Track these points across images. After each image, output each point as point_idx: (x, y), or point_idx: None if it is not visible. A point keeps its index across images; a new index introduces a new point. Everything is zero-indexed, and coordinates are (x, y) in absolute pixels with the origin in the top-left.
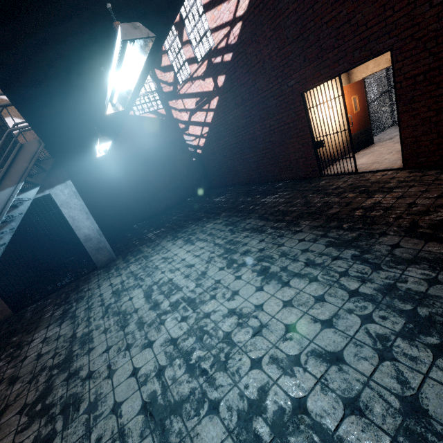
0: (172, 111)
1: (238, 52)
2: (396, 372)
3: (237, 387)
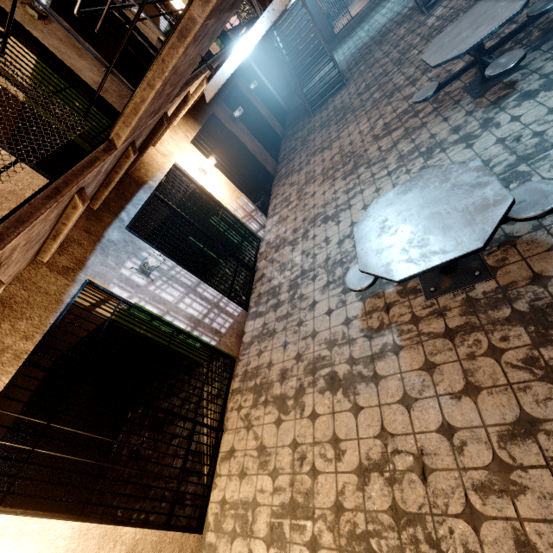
0: None
1: None
2: None
3: None
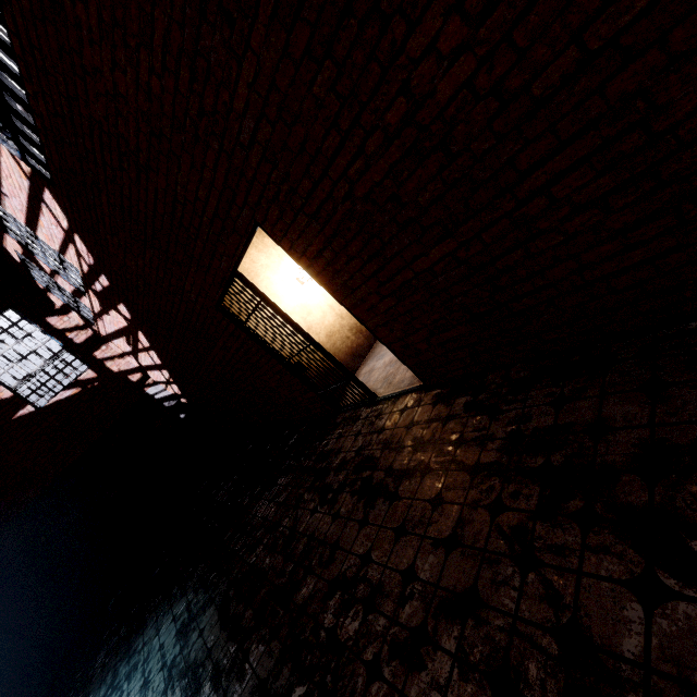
0: (108, 364)
1: (108, 273)
2: None
3: None
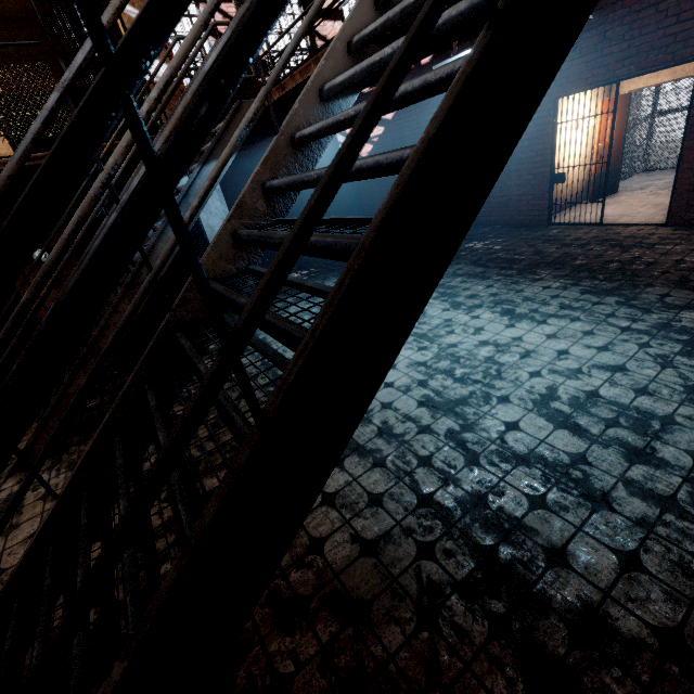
0: None
1: None
2: (678, 374)
3: (522, 388)
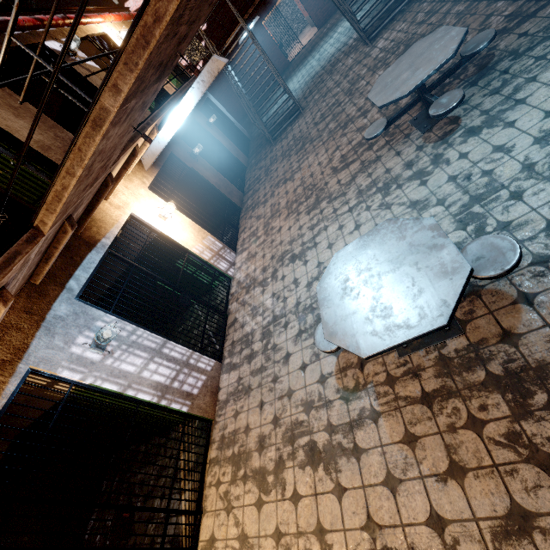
0: None
1: (211, 21)
2: None
3: None
